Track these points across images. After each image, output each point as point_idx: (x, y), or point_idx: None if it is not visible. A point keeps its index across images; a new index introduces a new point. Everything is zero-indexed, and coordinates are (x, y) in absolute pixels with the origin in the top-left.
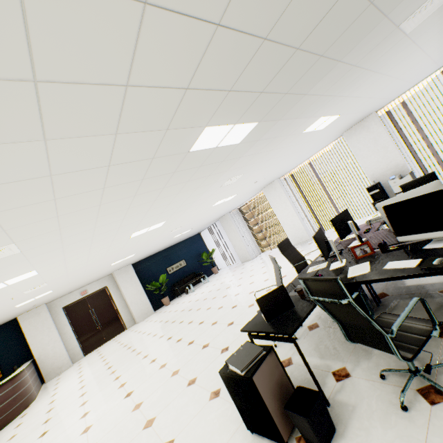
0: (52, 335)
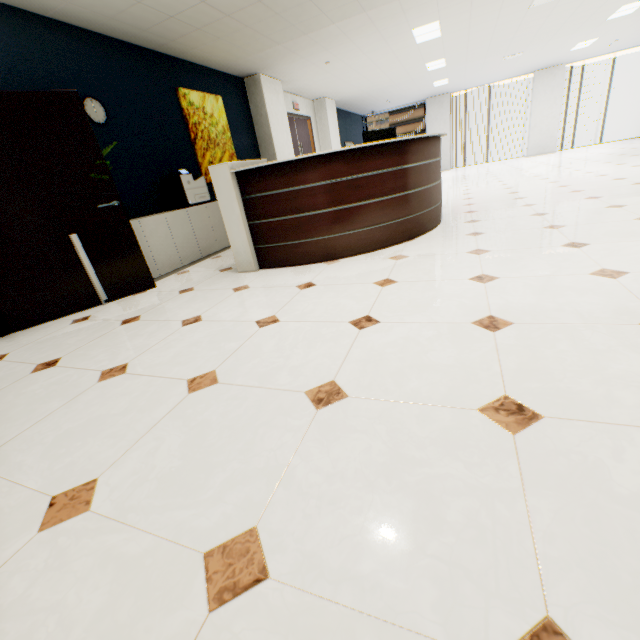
0: (290, 148)
